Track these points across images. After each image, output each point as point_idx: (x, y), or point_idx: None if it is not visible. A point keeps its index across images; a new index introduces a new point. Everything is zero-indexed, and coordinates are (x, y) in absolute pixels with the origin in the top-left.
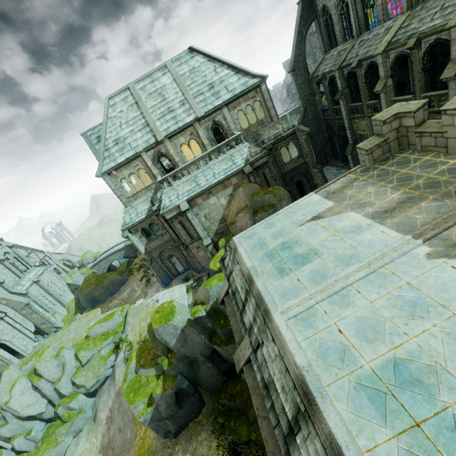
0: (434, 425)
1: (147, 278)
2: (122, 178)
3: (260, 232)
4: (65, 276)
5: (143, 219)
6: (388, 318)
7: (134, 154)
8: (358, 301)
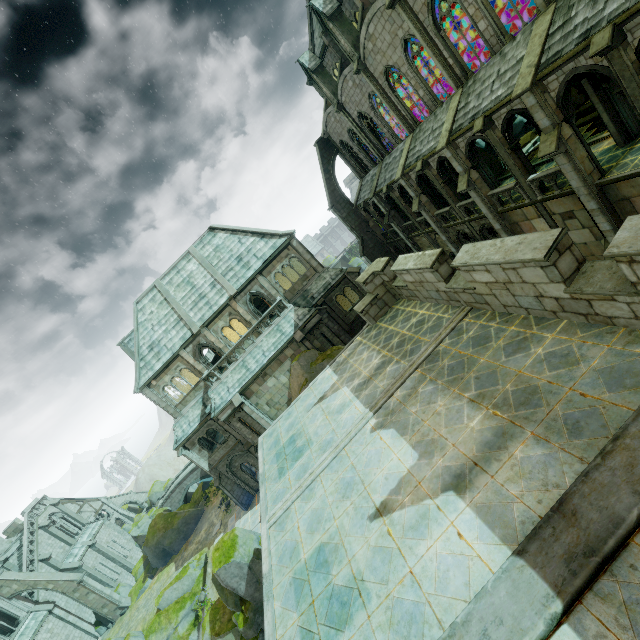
0: (321, 599)
1: (226, 502)
2: (164, 386)
3: (279, 426)
4: (130, 526)
5: (197, 428)
6: (329, 505)
7: (172, 355)
8: (318, 491)
